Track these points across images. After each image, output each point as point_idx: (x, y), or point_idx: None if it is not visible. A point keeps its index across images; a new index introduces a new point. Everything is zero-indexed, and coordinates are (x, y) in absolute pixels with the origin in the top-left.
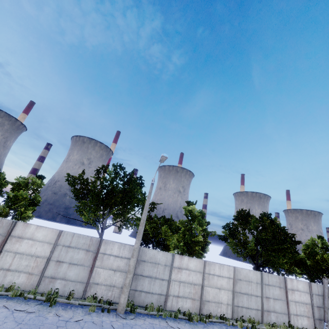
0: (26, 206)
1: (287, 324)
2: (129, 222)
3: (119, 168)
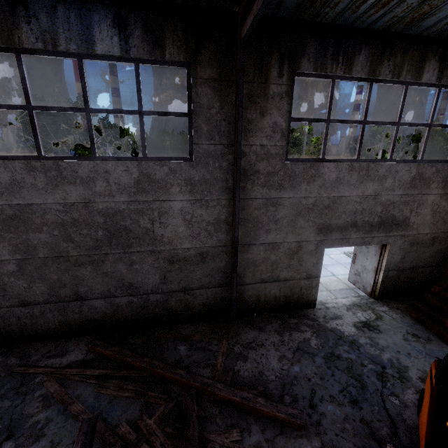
0: None
1: None
2: None
3: None
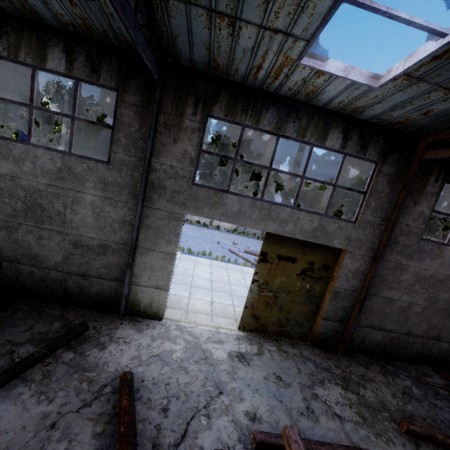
0: (2, 129)
1: (208, 223)
2: (76, 141)
3: (57, 87)
